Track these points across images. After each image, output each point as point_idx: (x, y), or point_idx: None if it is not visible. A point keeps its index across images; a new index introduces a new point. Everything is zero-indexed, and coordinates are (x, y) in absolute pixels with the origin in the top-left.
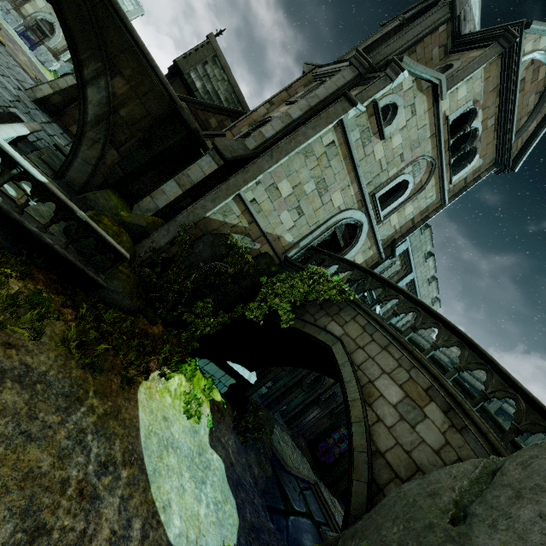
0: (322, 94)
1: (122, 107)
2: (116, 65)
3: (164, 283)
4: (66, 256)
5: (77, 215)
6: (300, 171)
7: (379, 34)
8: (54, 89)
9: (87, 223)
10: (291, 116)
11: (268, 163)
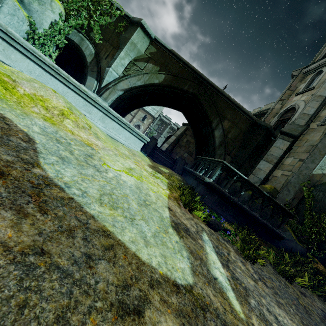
0: None
1: (228, 133)
2: (223, 116)
3: (305, 228)
4: (263, 221)
5: (264, 193)
6: None
7: None
8: (168, 144)
9: (269, 197)
10: (321, 95)
11: None
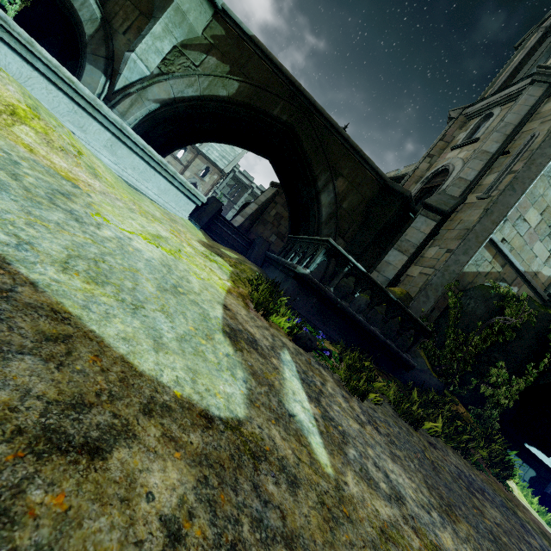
0: (514, 119)
1: (343, 200)
2: (337, 169)
3: (446, 353)
4: (385, 340)
5: (389, 296)
6: (545, 193)
7: (522, 53)
8: (244, 217)
9: (397, 303)
10: (488, 152)
11: (512, 197)
